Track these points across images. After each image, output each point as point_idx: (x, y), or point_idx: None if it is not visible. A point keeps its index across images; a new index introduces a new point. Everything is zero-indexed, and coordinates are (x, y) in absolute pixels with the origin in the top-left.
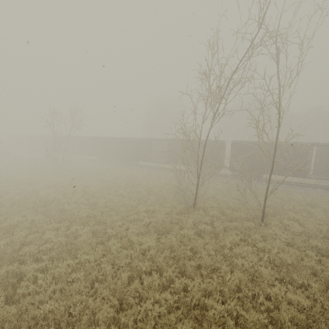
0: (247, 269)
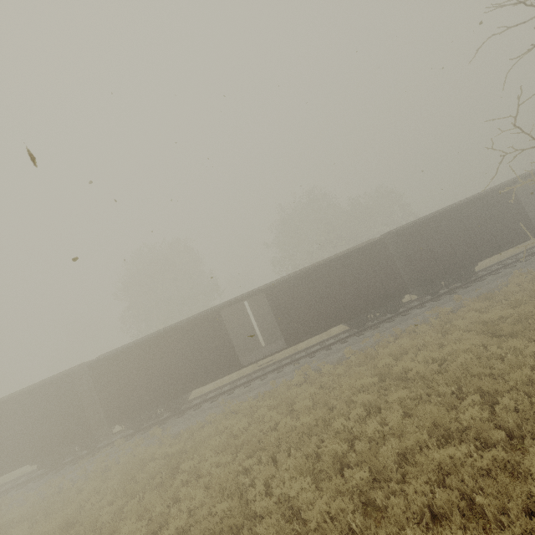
0: None
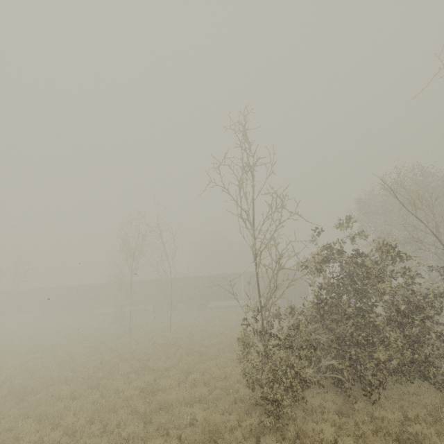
0: (138, 349)
